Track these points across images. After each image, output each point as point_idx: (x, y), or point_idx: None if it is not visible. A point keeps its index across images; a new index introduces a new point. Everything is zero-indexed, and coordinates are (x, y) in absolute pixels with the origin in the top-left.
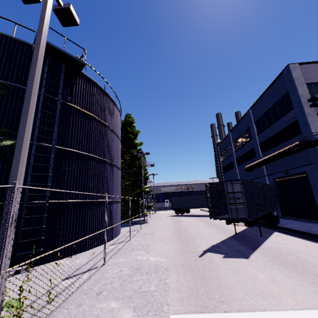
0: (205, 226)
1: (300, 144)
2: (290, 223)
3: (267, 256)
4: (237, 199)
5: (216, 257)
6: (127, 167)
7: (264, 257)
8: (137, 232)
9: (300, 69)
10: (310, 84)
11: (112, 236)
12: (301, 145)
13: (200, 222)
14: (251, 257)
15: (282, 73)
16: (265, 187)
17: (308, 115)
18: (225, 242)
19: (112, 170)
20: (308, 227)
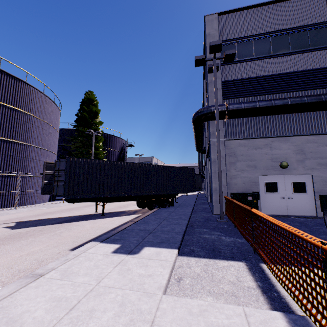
0: (117, 205)
1: (192, 121)
2: (175, 208)
3: (34, 229)
4: (60, 177)
5: (3, 226)
6: (86, 146)
7: (26, 230)
8: (47, 205)
9: (217, 22)
10: (227, 42)
11: (6, 205)
12: (192, 121)
13: (133, 202)
14: (19, 229)
15: (204, 30)
16: (153, 169)
17: (211, 84)
18: (63, 217)
19: (10, 147)
20: (170, 212)
